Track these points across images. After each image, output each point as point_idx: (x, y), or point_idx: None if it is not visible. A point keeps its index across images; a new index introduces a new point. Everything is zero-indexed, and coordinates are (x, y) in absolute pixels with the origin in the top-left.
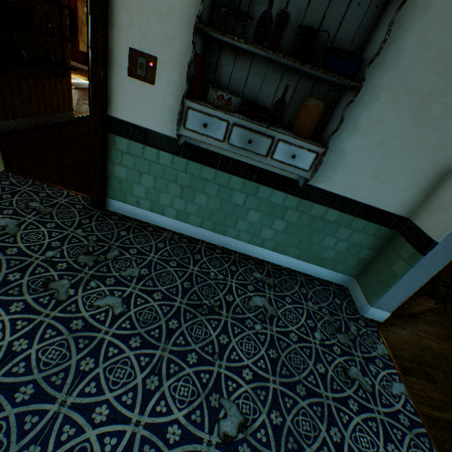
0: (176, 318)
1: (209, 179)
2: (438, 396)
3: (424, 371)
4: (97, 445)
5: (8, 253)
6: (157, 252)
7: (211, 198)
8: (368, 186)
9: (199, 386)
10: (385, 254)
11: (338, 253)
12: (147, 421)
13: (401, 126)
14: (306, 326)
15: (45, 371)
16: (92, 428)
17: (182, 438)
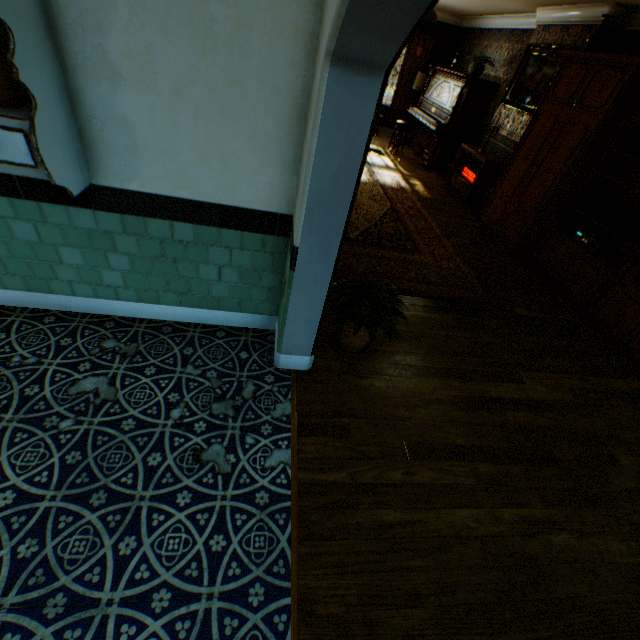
0: None
1: None
2: (342, 453)
3: (339, 425)
4: None
5: None
6: None
7: None
8: (206, 175)
9: None
10: (285, 276)
11: (234, 287)
12: None
13: (187, 57)
14: (162, 404)
15: None
16: None
17: None
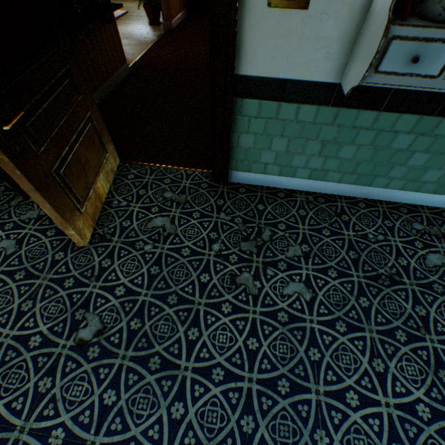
0: (363, 295)
1: (364, 125)
2: None
3: None
4: (365, 426)
5: (184, 254)
6: (303, 222)
7: (361, 148)
8: None
9: (422, 364)
10: None
11: None
12: (394, 402)
13: None
14: None
15: (286, 365)
16: (353, 412)
17: (432, 415)
